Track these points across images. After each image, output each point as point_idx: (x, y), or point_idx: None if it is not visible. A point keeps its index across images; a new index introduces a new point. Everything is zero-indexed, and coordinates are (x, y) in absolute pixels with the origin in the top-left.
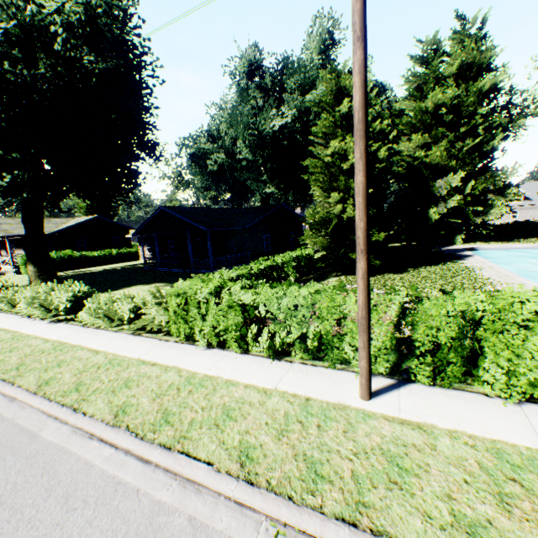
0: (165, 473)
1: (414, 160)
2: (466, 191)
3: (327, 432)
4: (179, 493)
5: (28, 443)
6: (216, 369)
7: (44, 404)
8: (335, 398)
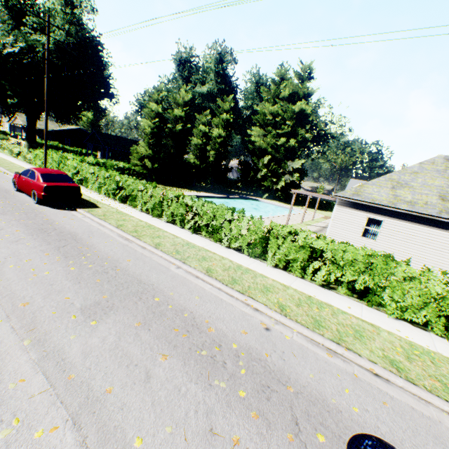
0: None
1: (254, 143)
2: (270, 168)
3: None
4: None
5: None
6: None
7: None
8: None
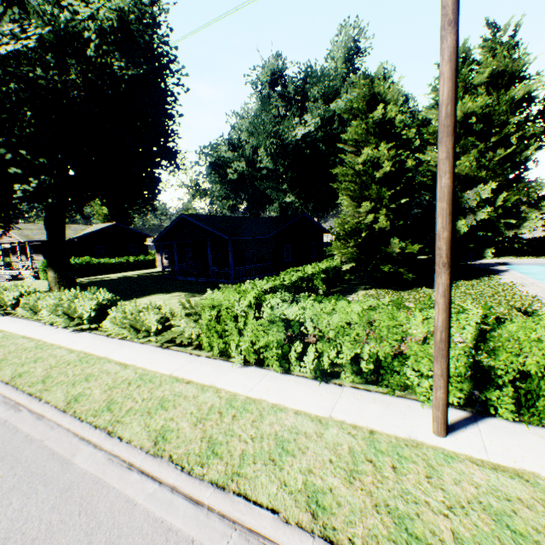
0: (221, 520)
1: None
2: (497, 202)
3: (406, 476)
4: None
5: (60, 471)
6: (258, 390)
7: (75, 425)
8: (404, 431)
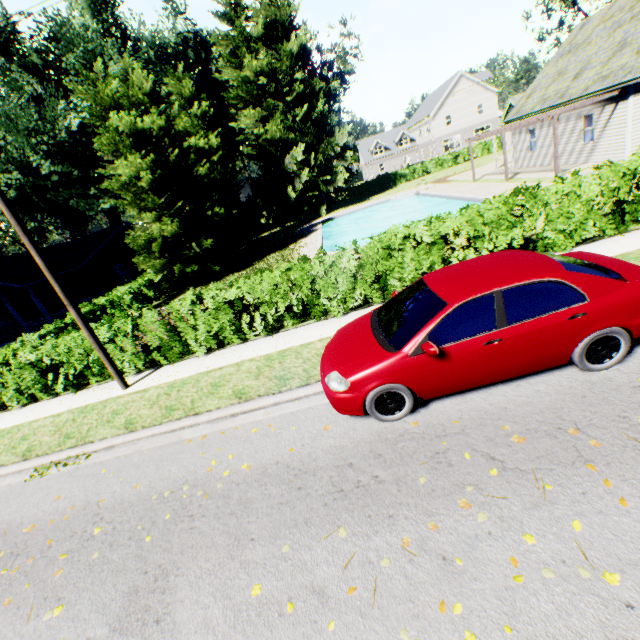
0: None
1: (257, 139)
2: (312, 163)
3: (88, 417)
4: None
5: None
6: (26, 418)
7: None
8: (107, 396)
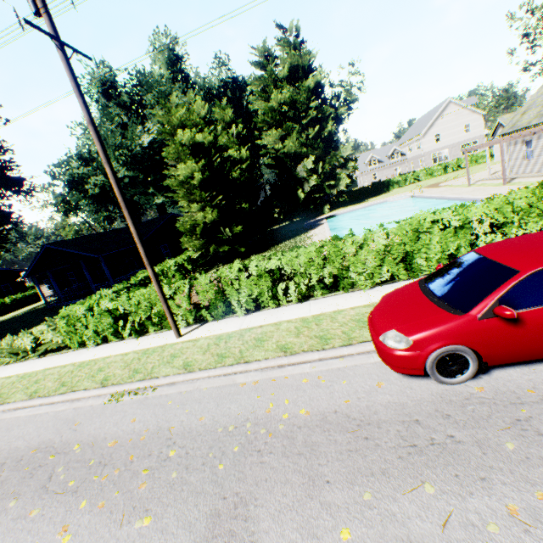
0: (63, 402)
1: (276, 152)
2: (319, 171)
3: (150, 357)
4: (70, 405)
5: None
6: (100, 354)
7: None
8: (164, 343)
